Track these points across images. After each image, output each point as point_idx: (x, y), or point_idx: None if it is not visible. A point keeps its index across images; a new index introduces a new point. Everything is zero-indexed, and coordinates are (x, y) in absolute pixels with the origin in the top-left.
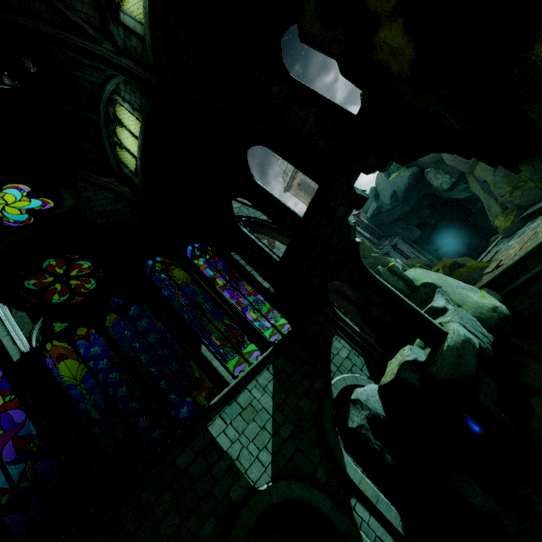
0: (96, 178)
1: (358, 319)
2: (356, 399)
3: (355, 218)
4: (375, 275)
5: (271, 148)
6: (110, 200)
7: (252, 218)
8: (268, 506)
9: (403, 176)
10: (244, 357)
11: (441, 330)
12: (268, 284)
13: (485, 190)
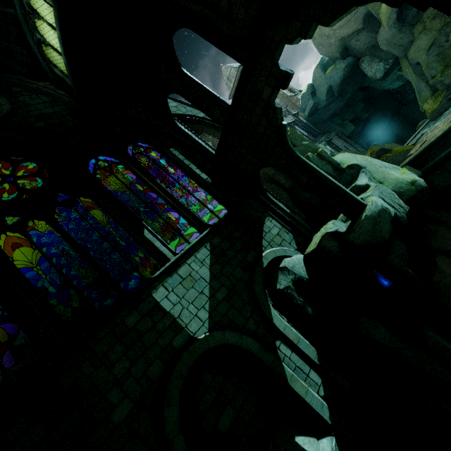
0: (31, 82)
1: (290, 203)
2: (284, 267)
3: (294, 118)
4: (301, 157)
5: (193, 29)
6: (47, 104)
7: (190, 116)
8: (205, 350)
9: (339, 68)
10: (184, 238)
11: (361, 203)
12: (206, 176)
13: (417, 73)
